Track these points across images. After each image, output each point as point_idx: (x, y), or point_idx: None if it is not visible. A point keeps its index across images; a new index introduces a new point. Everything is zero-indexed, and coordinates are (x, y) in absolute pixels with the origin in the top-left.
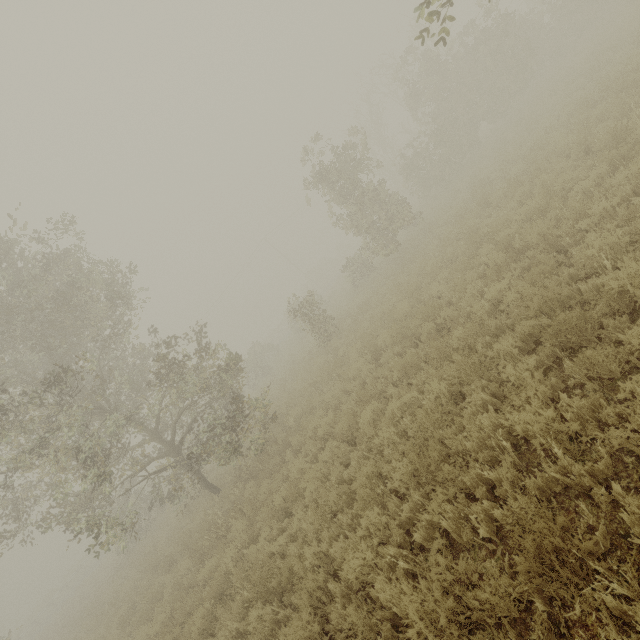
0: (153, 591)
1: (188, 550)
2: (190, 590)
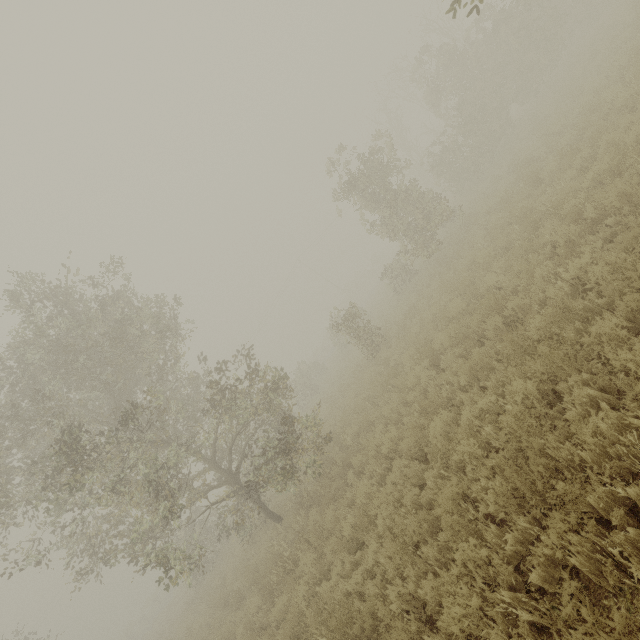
0: (225, 631)
1: (256, 585)
2: (262, 631)
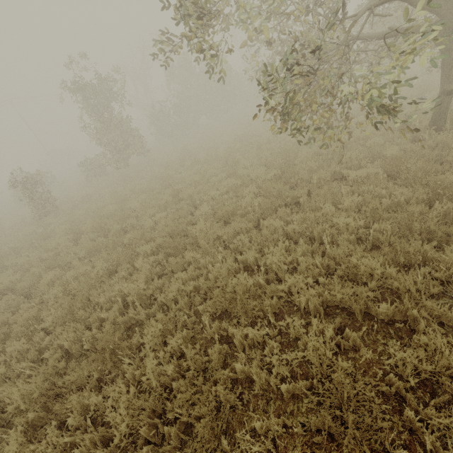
0: None
1: None
2: None
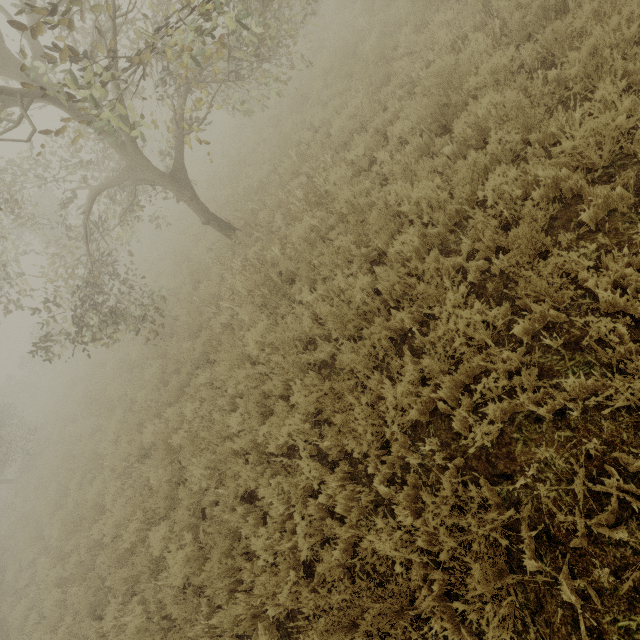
0: None
1: None
2: None
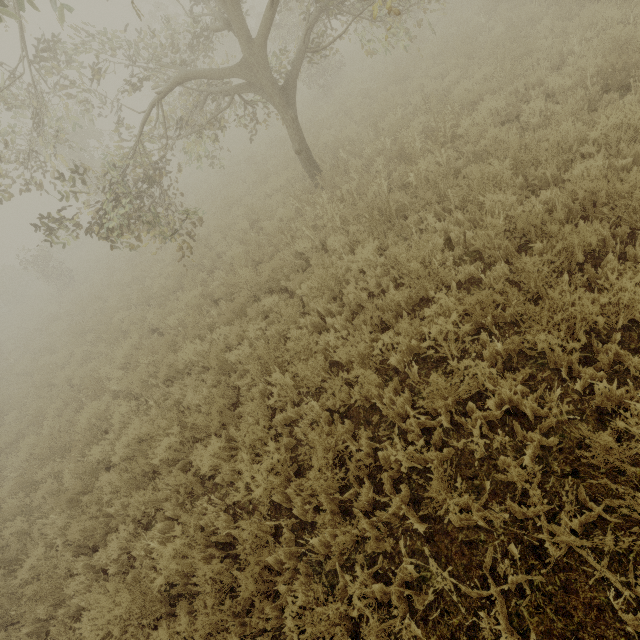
0: None
1: None
2: None
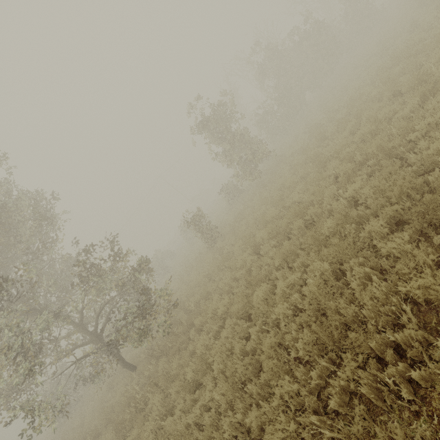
0: None
1: (111, 423)
2: None
